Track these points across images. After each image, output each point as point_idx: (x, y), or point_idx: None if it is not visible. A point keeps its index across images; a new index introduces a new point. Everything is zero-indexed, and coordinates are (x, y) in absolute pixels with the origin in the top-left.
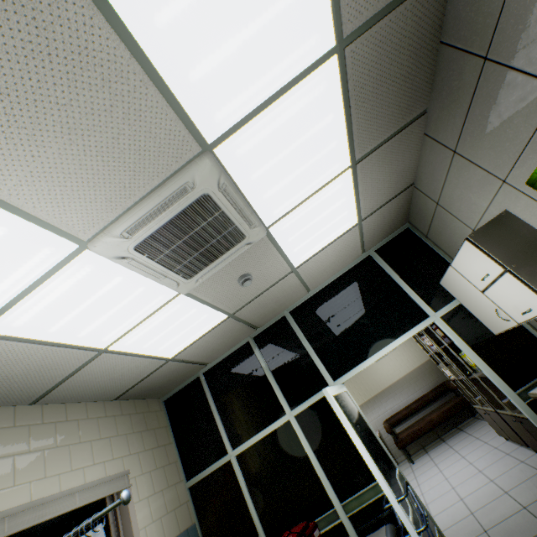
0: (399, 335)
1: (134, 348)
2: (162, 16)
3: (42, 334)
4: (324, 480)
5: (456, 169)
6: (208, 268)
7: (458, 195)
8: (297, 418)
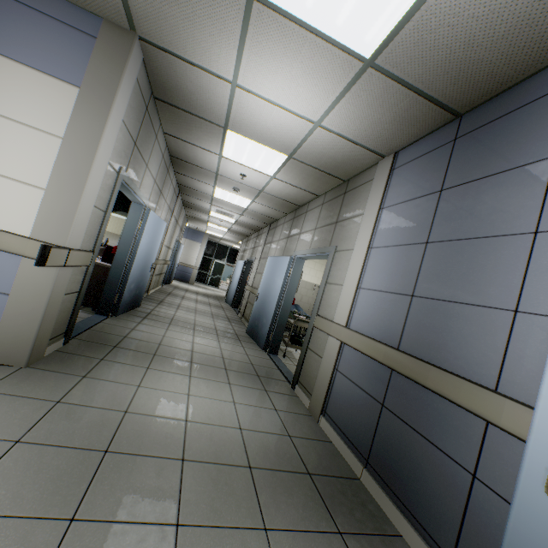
0: (119, 214)
1: None
2: None
3: None
4: None
5: None
6: None
7: None
8: None
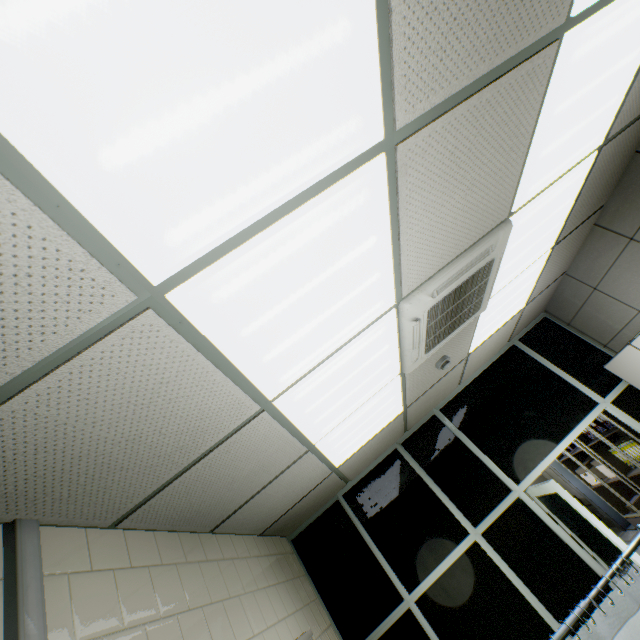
0: (574, 425)
1: (328, 448)
2: (558, 108)
3: (298, 415)
4: (543, 612)
5: (629, 254)
6: (441, 342)
7: (626, 279)
8: (484, 536)
